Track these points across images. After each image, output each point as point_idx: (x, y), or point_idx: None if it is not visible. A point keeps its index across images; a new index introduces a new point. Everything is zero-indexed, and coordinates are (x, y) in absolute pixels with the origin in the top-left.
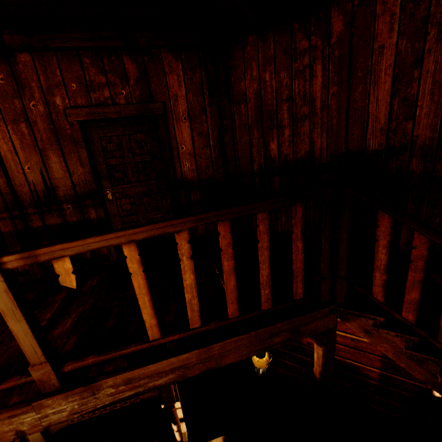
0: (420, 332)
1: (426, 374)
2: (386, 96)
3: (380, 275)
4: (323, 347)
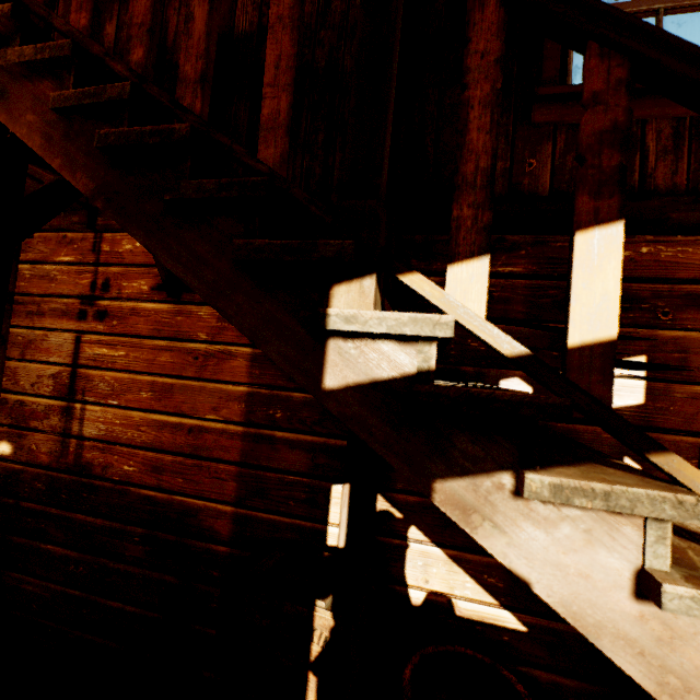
0: (94, 49)
1: (97, 169)
2: None
3: None
4: None
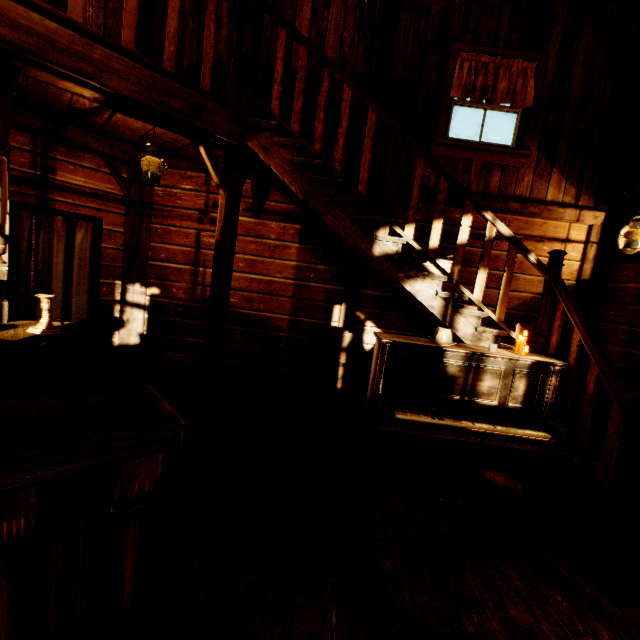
0: (302, 141)
1: (305, 184)
2: (307, 25)
3: (278, 88)
4: (227, 193)
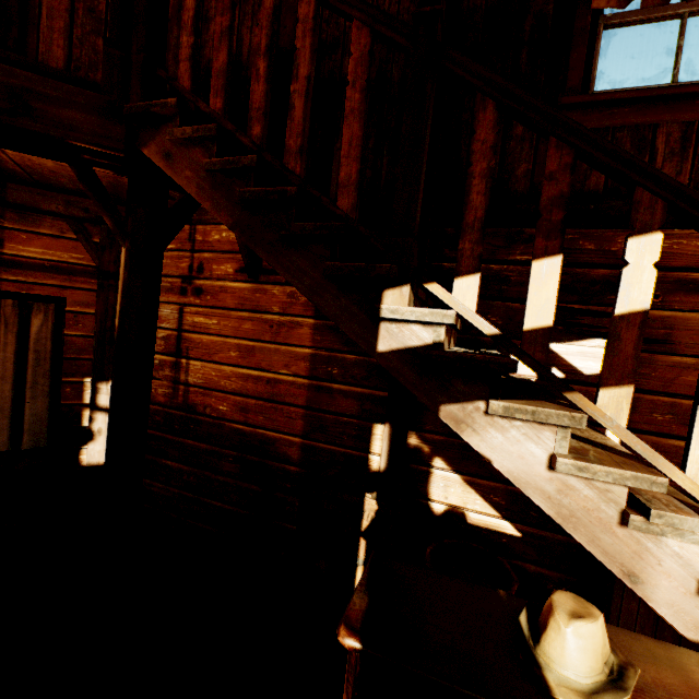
0: (227, 126)
1: (234, 210)
2: None
3: (188, 38)
4: (127, 244)
